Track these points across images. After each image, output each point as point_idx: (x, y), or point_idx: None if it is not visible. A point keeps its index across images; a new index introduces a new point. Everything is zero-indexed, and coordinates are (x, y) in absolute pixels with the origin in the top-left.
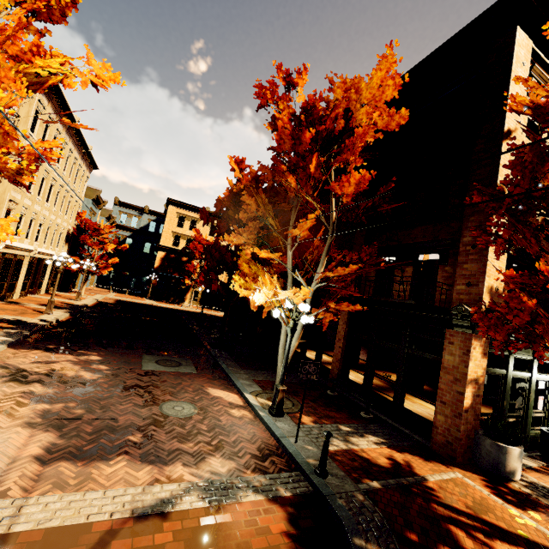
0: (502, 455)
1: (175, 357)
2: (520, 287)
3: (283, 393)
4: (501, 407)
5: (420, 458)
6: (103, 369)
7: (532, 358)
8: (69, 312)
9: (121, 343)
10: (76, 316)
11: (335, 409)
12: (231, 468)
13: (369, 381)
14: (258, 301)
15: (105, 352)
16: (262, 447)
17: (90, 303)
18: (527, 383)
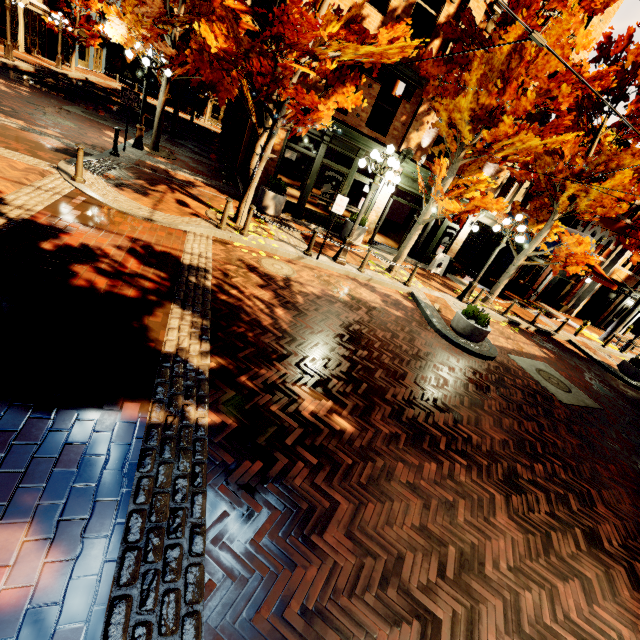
0: (263, 195)
1: (108, 118)
2: (213, 19)
3: (141, 132)
4: (306, 185)
5: (219, 192)
6: (23, 93)
7: (355, 157)
8: (35, 68)
9: (65, 97)
10: (43, 74)
11: (205, 172)
12: (58, 136)
13: (247, 164)
14: (114, 38)
15: (40, 92)
16: (99, 146)
17: (72, 75)
18: (345, 178)
